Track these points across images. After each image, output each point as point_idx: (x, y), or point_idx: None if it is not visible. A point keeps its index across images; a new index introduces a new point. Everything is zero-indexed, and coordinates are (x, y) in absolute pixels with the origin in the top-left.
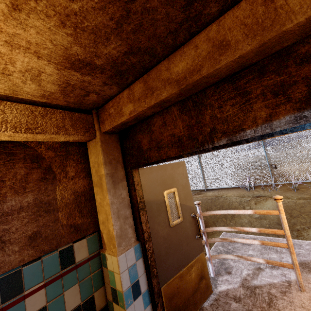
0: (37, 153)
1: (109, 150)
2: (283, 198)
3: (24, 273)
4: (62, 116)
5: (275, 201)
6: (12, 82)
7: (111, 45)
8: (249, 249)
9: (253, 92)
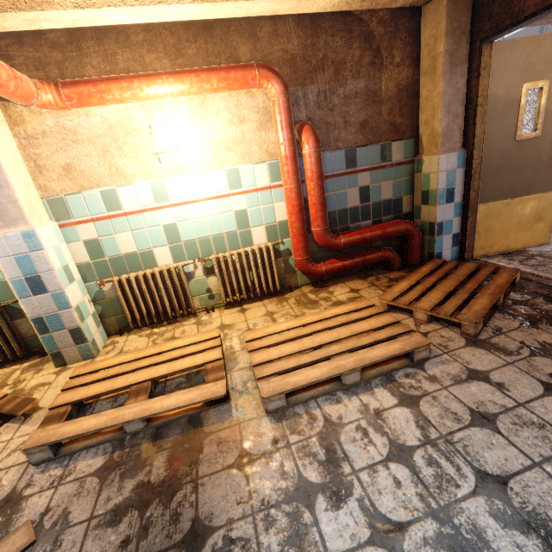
0: (369, 29)
1: (454, 14)
2: None
3: (357, 153)
4: None
5: None
6: None
7: None
8: None
9: None
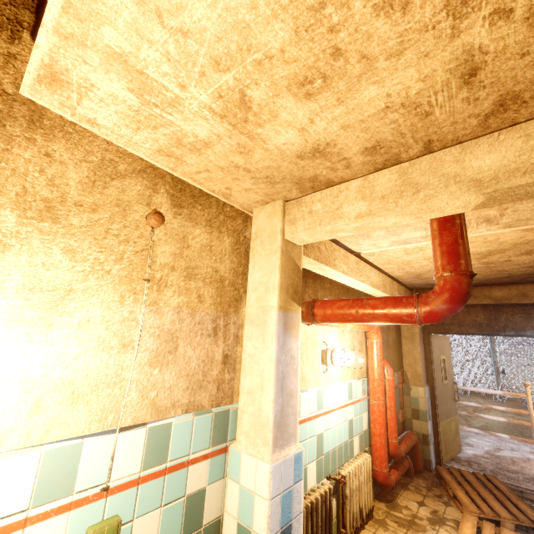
0: None
1: None
2: (511, 413)
3: None
4: (408, 293)
5: (502, 414)
6: (416, 281)
7: (474, 281)
8: (484, 437)
9: (533, 314)
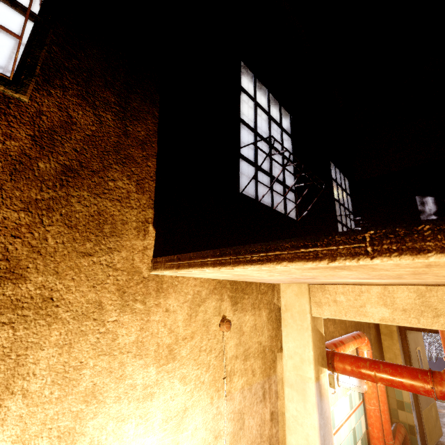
0: None
1: None
2: None
3: None
4: None
5: None
6: None
7: None
8: None
9: None
